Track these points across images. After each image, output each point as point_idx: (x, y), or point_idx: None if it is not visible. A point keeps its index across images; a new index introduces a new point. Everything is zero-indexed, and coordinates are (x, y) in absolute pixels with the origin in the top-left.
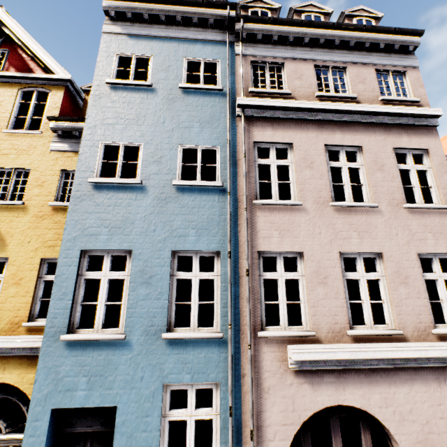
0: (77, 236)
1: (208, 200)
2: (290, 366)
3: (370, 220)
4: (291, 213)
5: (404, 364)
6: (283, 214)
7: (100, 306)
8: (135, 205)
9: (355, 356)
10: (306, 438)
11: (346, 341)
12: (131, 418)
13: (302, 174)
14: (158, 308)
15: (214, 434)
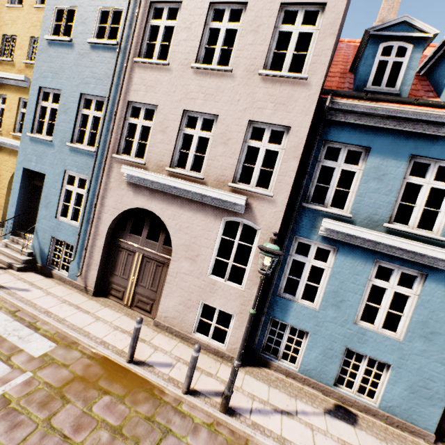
0: (38, 78)
1: (107, 57)
2: (123, 178)
3: (221, 84)
4: (159, 72)
5: (193, 198)
6: (153, 72)
7: (46, 123)
8: (67, 58)
9: (157, 180)
10: (129, 224)
11: (164, 174)
12: (50, 181)
13: (179, 36)
14: (69, 128)
15: (83, 202)
